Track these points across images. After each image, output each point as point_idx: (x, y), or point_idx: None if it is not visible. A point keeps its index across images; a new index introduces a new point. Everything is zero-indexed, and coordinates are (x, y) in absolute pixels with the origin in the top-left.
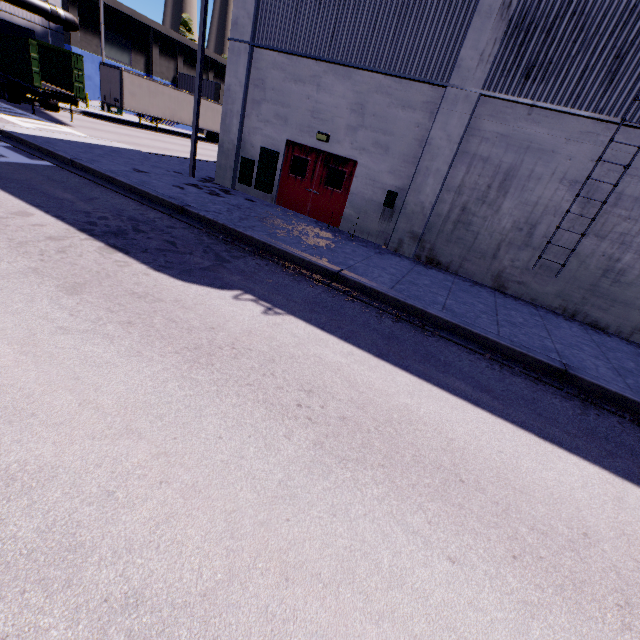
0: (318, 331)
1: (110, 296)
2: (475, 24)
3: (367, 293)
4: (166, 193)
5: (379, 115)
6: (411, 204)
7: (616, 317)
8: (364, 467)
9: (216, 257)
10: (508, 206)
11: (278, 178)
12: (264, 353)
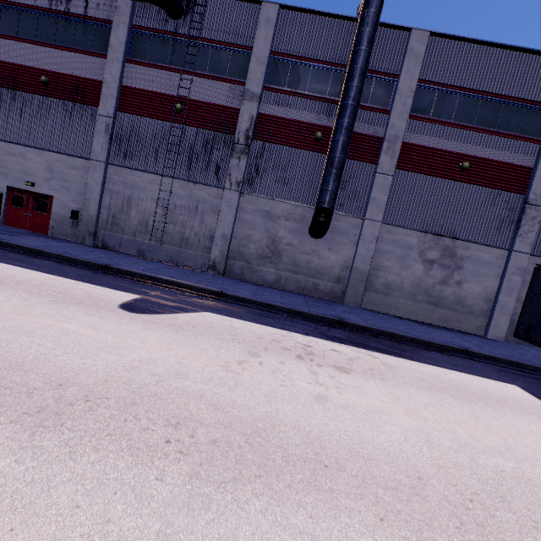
0: None
1: None
2: (97, 135)
3: (14, 247)
4: None
5: (62, 172)
6: (85, 216)
7: (193, 261)
8: None
9: None
10: (134, 213)
11: (4, 208)
12: None
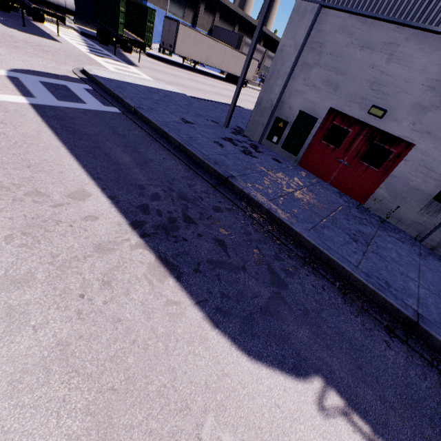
0: None
1: (158, 440)
2: None
3: None
4: (210, 155)
5: None
6: None
7: None
8: None
9: (270, 274)
10: None
11: (308, 142)
12: None
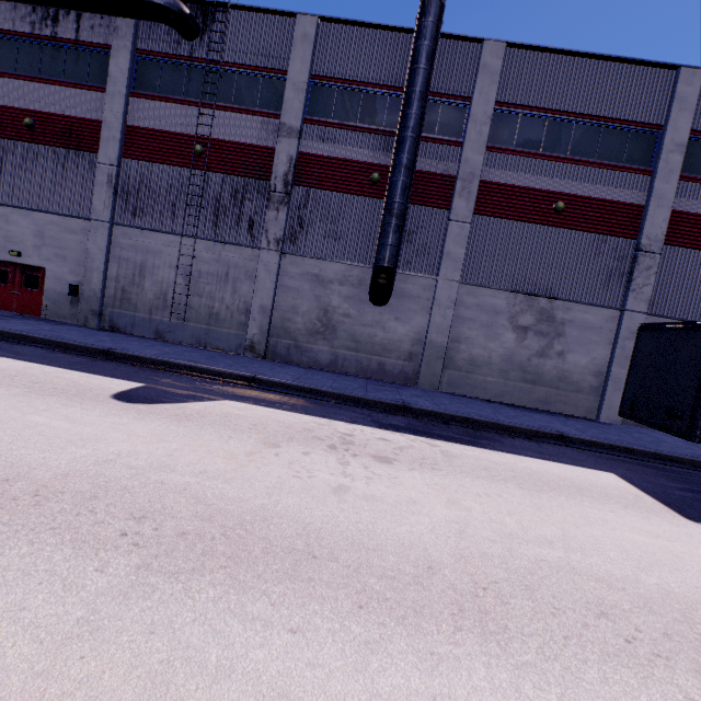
0: None
1: None
2: (97, 189)
3: None
4: None
5: (55, 238)
6: (87, 291)
7: (226, 341)
8: None
9: None
10: (148, 285)
11: None
12: None
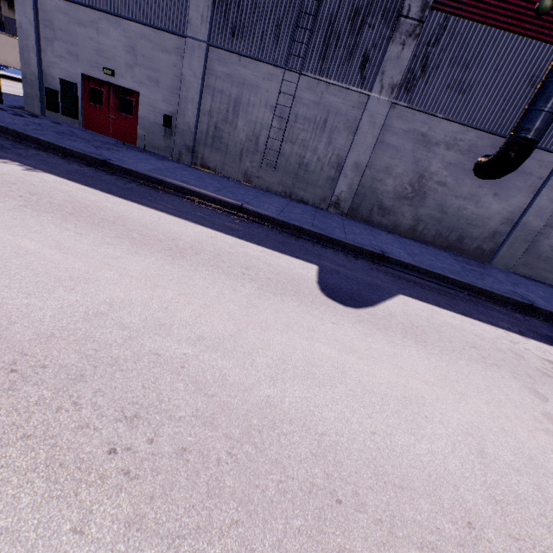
0: (66, 180)
1: None
2: None
3: (127, 173)
4: None
5: (147, 56)
6: (181, 124)
7: (311, 194)
8: (50, 214)
9: None
10: (241, 124)
11: (81, 106)
12: (9, 181)
